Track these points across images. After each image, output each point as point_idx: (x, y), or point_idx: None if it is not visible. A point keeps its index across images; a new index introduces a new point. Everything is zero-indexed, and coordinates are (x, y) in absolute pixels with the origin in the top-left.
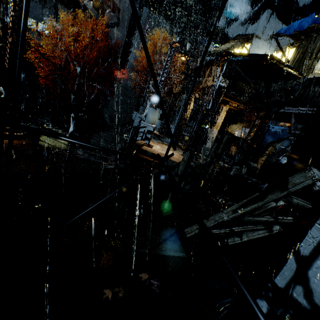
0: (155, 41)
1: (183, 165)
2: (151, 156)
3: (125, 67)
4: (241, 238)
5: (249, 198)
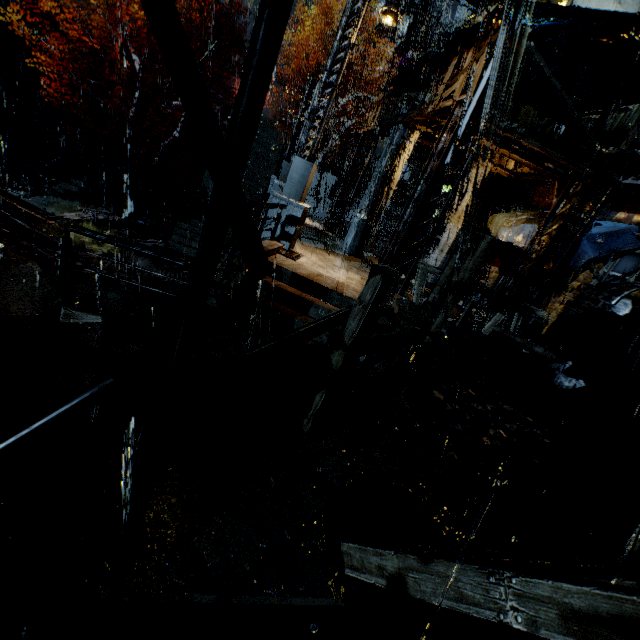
0: (329, 9)
1: (359, 318)
2: (292, 281)
3: None
4: None
5: None
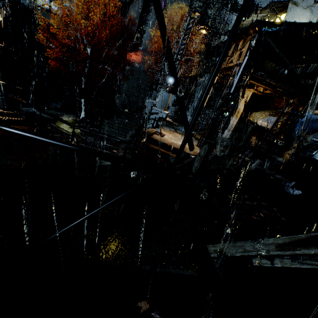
0: (171, 18)
1: (198, 162)
2: (162, 146)
3: (139, 49)
4: (272, 262)
5: (312, 234)
